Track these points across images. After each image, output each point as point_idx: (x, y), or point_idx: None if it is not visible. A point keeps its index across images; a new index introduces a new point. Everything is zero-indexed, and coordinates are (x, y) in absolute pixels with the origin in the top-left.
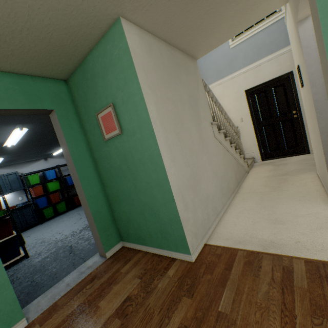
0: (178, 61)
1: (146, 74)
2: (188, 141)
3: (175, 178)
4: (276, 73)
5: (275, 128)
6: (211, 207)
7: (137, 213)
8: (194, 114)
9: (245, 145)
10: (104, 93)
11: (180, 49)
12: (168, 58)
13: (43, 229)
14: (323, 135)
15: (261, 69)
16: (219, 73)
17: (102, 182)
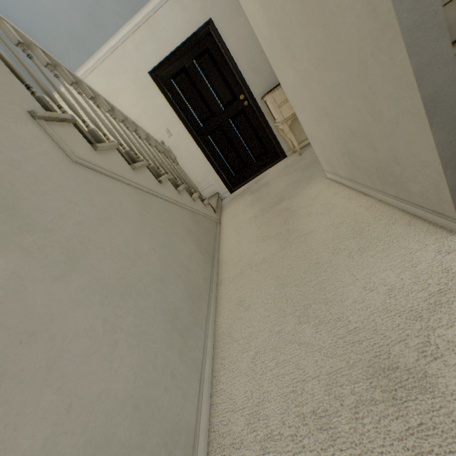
0: None
1: None
2: None
3: None
4: (188, 27)
5: (227, 133)
6: None
7: None
8: None
9: (195, 176)
10: None
11: None
12: None
13: None
14: (402, 4)
15: (159, 24)
16: (79, 43)
17: None
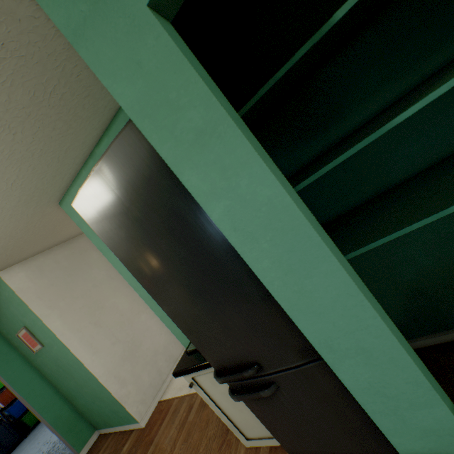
0: (83, 246)
1: (42, 298)
2: (115, 317)
3: (102, 366)
4: None
5: None
6: (164, 359)
7: (92, 403)
8: (119, 283)
9: None
10: (15, 319)
11: (83, 233)
12: (68, 256)
13: (28, 446)
14: None
15: None
16: None
17: (53, 384)
